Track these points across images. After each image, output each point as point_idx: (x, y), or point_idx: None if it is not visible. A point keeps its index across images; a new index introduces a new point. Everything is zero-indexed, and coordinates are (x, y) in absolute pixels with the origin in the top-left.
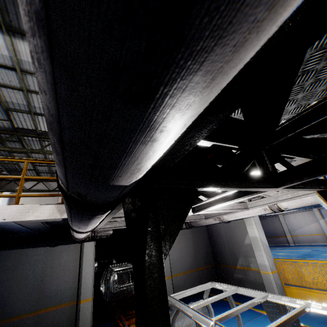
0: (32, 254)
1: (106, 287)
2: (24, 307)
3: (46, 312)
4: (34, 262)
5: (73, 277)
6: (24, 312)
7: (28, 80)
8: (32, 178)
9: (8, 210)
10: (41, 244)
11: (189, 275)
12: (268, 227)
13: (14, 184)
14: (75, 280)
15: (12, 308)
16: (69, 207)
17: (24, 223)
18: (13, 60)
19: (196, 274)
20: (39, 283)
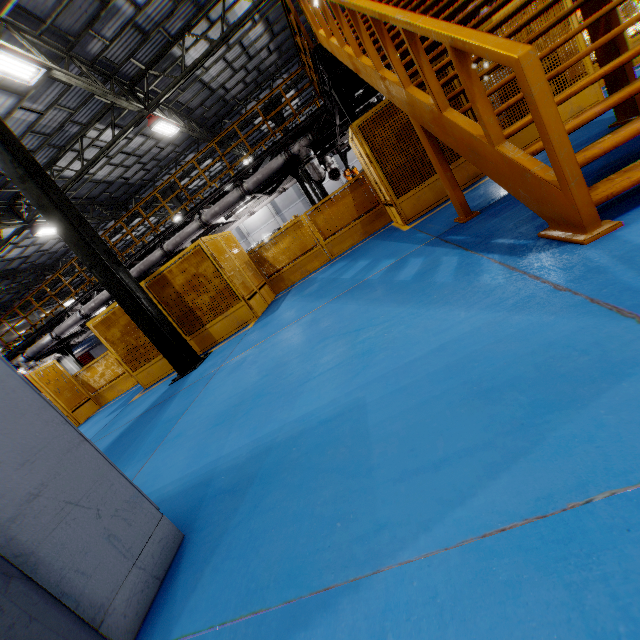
0: None
1: None
2: None
3: None
4: None
5: None
6: None
7: None
8: None
9: None
10: None
11: None
12: None
13: None
14: None
15: None
16: None
17: None
18: None
19: None
20: None
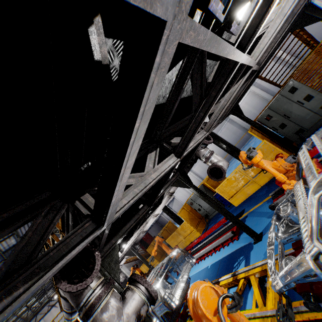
0: None
1: None
2: None
3: None
4: None
5: None
6: None
7: None
8: None
9: None
10: None
11: None
12: (162, 222)
13: None
14: None
15: None
16: None
17: None
18: None
19: None
20: None
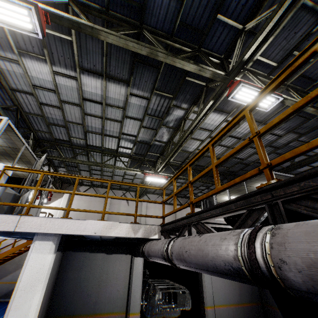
0: (93, 258)
1: (149, 303)
2: (84, 308)
3: (101, 317)
4: (94, 266)
5: (123, 287)
6: (84, 313)
7: (108, 111)
8: (114, 197)
9: (97, 225)
10: (100, 250)
11: (233, 309)
12: None
13: (72, 187)
14: (125, 291)
15: (75, 306)
16: (238, 277)
17: (104, 236)
18: (102, 97)
19: (241, 309)
20: (97, 287)
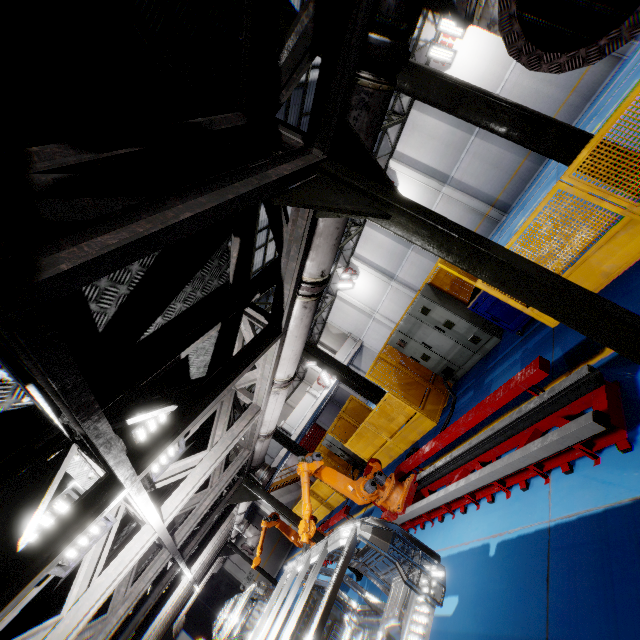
0: None
1: None
2: None
3: None
4: None
5: None
6: None
7: None
8: None
9: None
10: None
11: (268, 563)
12: (344, 399)
13: None
14: None
15: None
16: None
17: None
18: None
19: (273, 556)
20: None
